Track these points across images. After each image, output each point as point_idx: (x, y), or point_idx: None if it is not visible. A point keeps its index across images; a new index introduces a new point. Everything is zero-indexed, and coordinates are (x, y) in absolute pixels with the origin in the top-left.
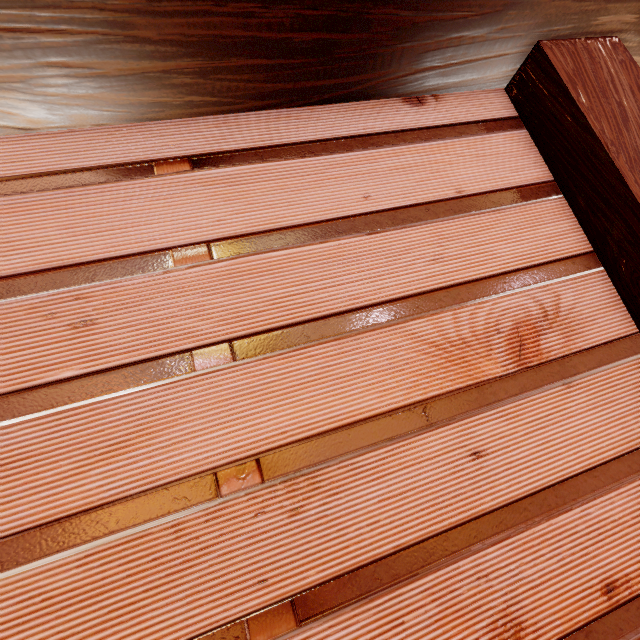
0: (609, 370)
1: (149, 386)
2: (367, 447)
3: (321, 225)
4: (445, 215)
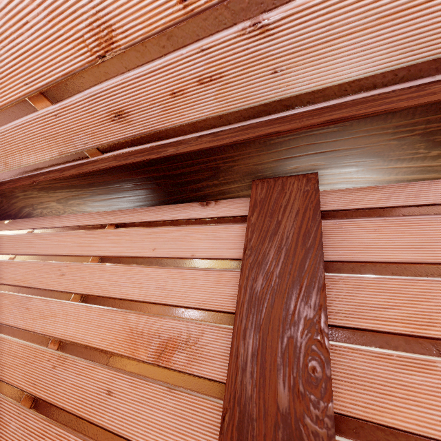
0: (199, 398)
1: (60, 300)
2: (83, 358)
3: (132, 258)
4: (178, 266)
